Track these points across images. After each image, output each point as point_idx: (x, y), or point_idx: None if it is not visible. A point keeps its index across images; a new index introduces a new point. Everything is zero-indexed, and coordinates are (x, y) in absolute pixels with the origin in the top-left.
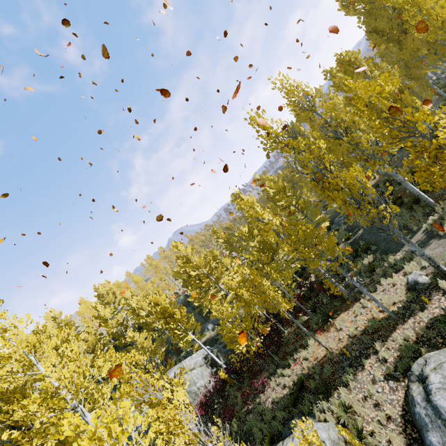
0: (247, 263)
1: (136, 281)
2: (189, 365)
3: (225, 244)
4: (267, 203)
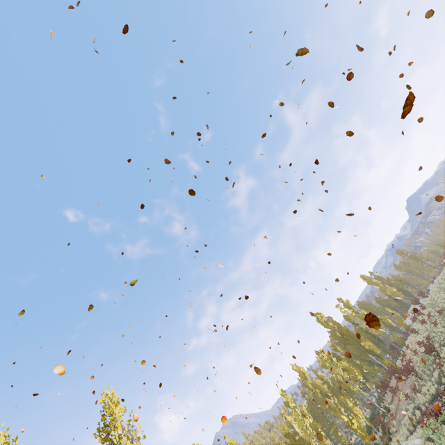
0: None
1: None
2: None
3: None
4: None
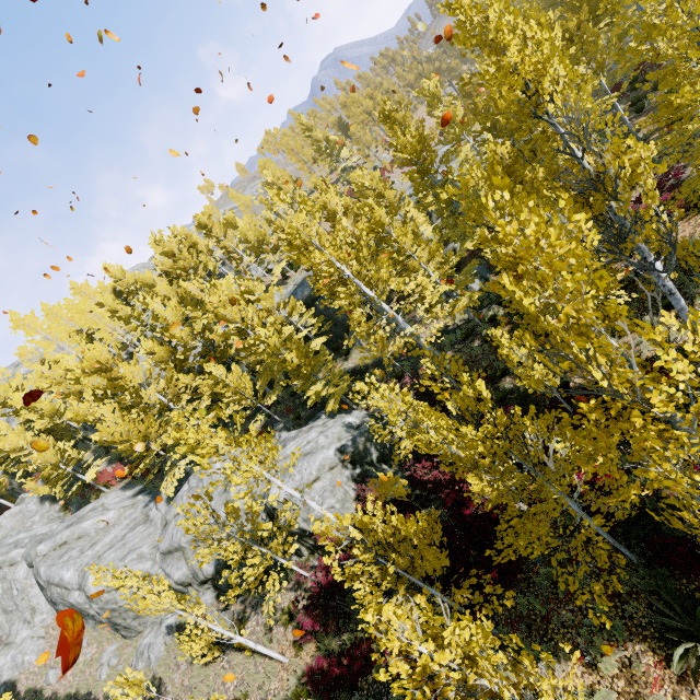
0: (460, 404)
1: (230, 223)
2: (308, 476)
3: (409, 172)
4: (570, 14)
